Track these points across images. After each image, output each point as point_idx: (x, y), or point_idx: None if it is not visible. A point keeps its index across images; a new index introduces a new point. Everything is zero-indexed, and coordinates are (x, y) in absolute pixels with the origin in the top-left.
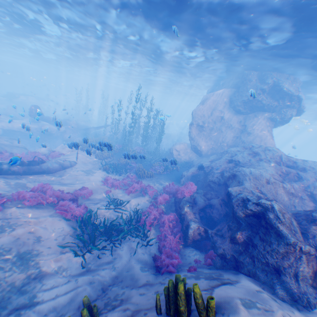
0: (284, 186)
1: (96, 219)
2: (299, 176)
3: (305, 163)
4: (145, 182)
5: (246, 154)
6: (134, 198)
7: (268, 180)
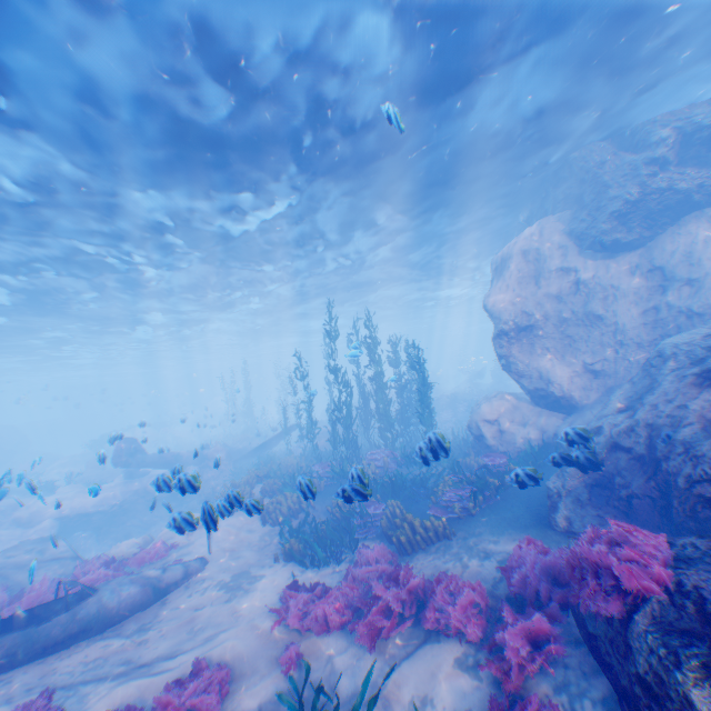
0: None
1: None
2: None
3: None
4: (427, 564)
5: None
6: (401, 666)
7: None
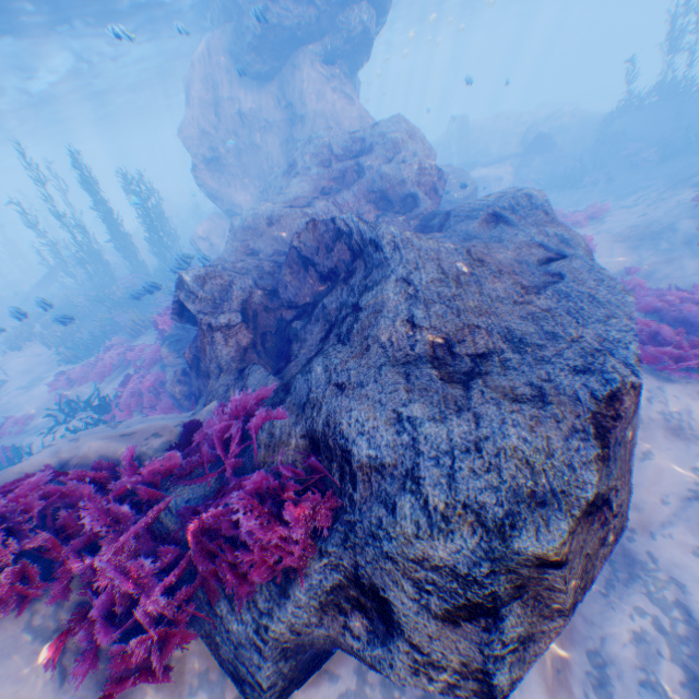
0: (307, 212)
1: (20, 456)
2: (362, 169)
3: (376, 133)
4: (143, 340)
5: (280, 178)
6: (114, 382)
7: (270, 217)
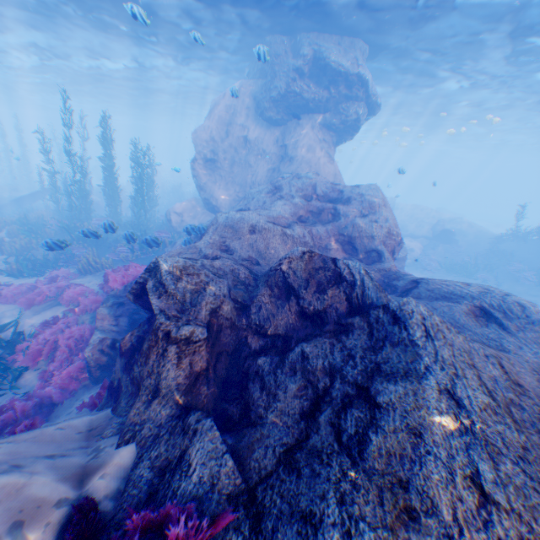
0: (287, 233)
1: None
2: (338, 213)
3: (355, 190)
4: (87, 280)
5: (264, 193)
6: (38, 314)
7: (253, 226)
